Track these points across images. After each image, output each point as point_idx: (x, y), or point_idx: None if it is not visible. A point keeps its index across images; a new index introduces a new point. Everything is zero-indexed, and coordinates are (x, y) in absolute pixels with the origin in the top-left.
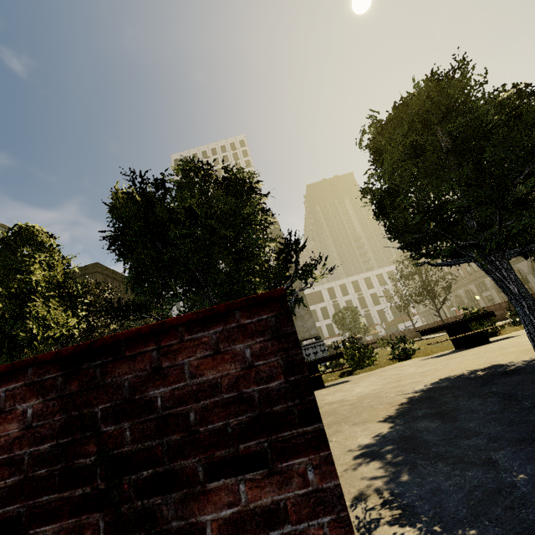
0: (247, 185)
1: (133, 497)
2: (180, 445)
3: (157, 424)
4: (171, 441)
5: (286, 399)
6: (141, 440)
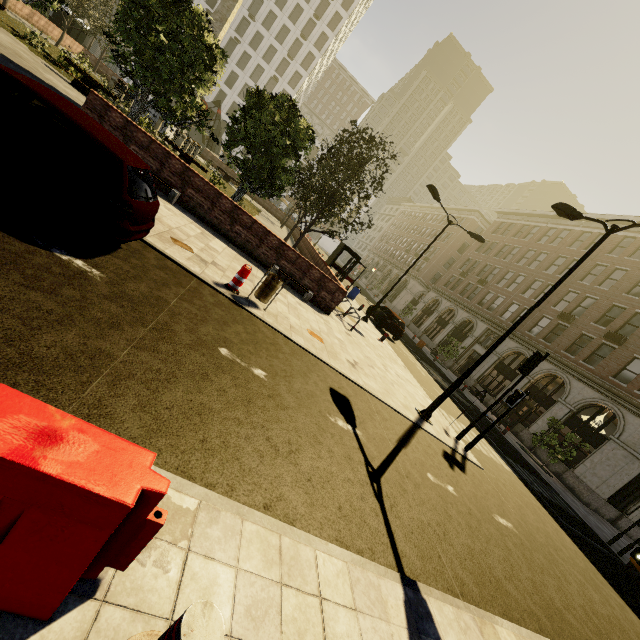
0: None
1: None
2: None
3: None
4: None
5: None
6: None
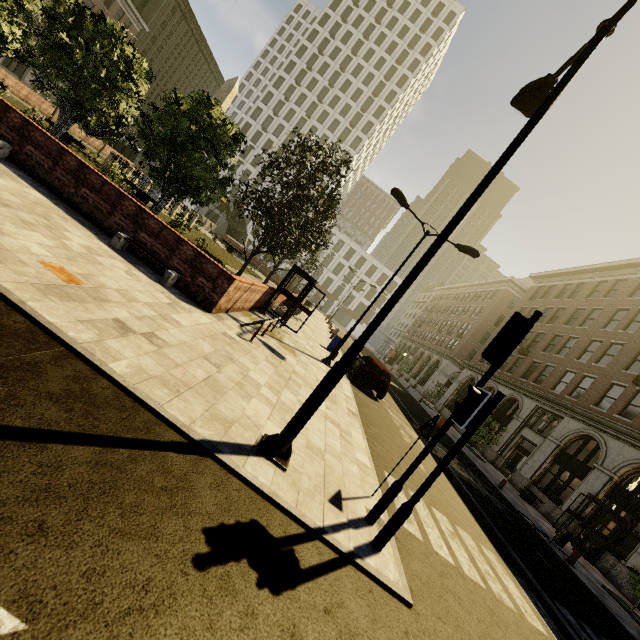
0: None
1: None
2: None
3: None
4: None
5: None
6: None
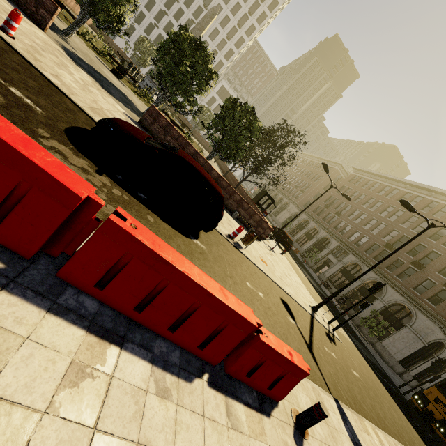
0: None
1: (38, 3)
2: (43, 5)
3: (42, 2)
4: (42, 4)
5: (52, 13)
6: (40, 1)
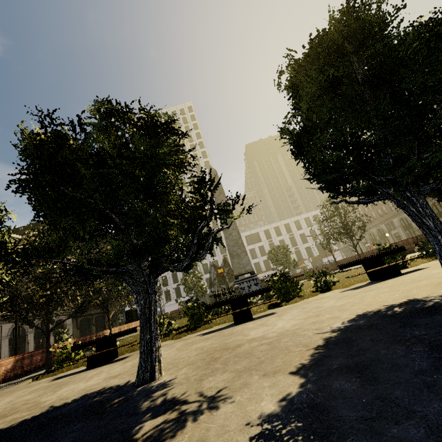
0: (164, 125)
1: None
2: None
3: None
4: None
5: None
6: None
